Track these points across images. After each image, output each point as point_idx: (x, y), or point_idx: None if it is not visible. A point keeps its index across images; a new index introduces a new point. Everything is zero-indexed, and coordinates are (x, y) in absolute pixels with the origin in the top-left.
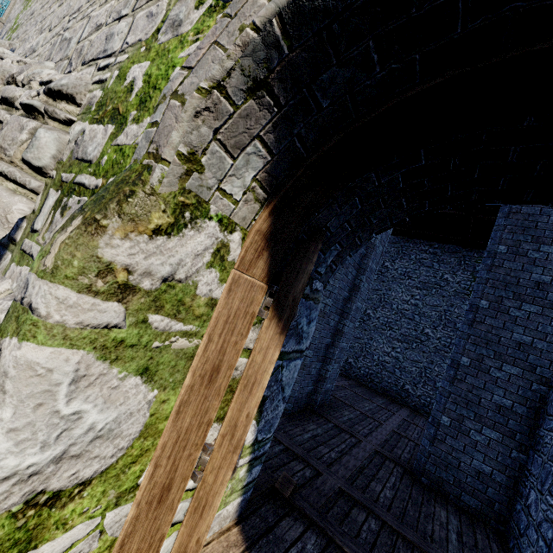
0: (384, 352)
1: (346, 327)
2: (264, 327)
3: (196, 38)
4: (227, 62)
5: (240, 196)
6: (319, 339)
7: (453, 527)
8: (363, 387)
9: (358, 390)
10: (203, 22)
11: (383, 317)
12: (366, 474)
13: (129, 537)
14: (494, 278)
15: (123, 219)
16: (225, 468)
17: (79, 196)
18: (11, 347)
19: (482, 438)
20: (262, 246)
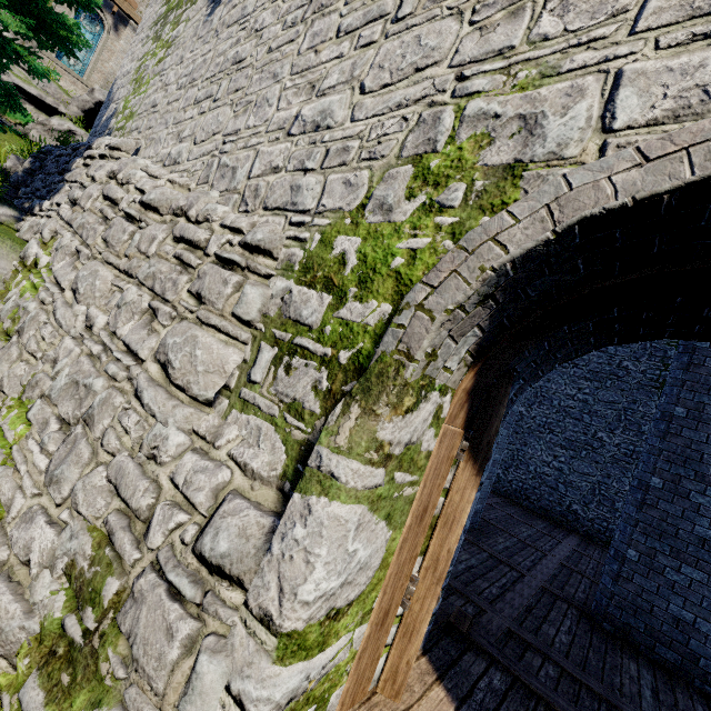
0: (543, 462)
1: (500, 437)
2: (461, 469)
3: (414, 233)
4: (469, 292)
5: (455, 367)
6: None
7: (646, 682)
8: (516, 506)
9: (510, 511)
10: (419, 219)
11: (540, 416)
12: (536, 615)
13: (363, 652)
14: (693, 380)
15: (390, 408)
16: (429, 598)
17: (306, 359)
18: (322, 504)
19: (681, 578)
20: (464, 400)
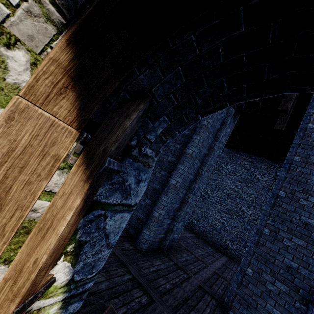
0: (216, 219)
1: (190, 199)
2: (71, 173)
3: None
4: None
5: None
6: (170, 203)
7: None
8: (200, 239)
9: (196, 241)
10: None
11: (217, 197)
12: (189, 304)
13: None
14: (290, 177)
15: None
16: None
17: None
18: None
19: (274, 288)
20: (64, 83)
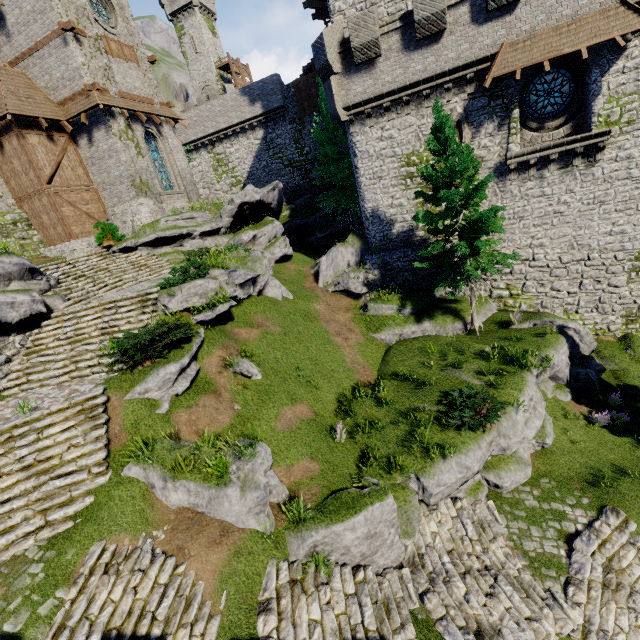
0: None
1: None
2: None
3: None
4: None
5: None
6: None
7: None
8: None
9: None
10: None
11: None
12: None
13: None
14: None
15: None
16: None
17: None
18: None
19: None
20: None
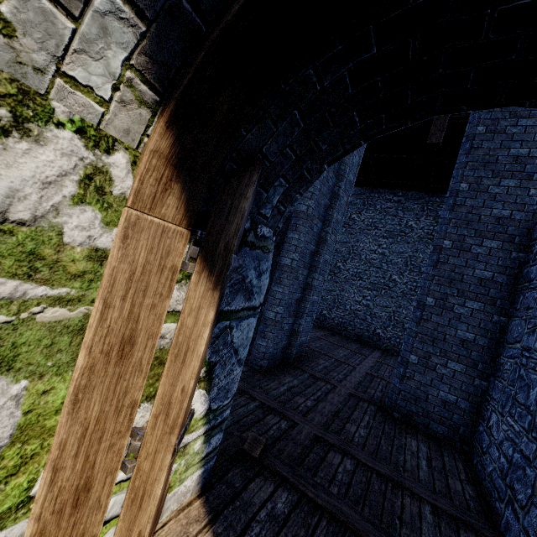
0: (356, 302)
1: (316, 281)
2: (193, 284)
3: None
4: None
5: (109, 92)
6: (288, 294)
7: (423, 454)
8: (337, 336)
9: (332, 339)
10: None
11: (352, 268)
12: (341, 417)
13: None
14: (457, 217)
15: None
16: (162, 452)
17: None
18: None
19: (447, 371)
20: (167, 175)
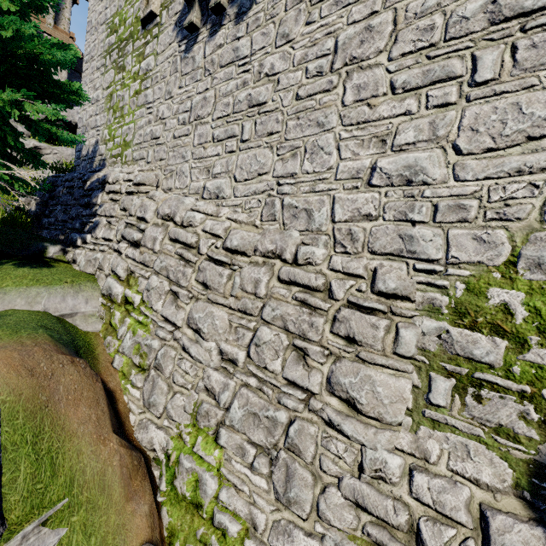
0: None
1: None
2: None
3: None
4: None
5: None
6: None
7: None
8: None
9: None
10: None
11: None
12: None
13: None
14: None
15: None
16: None
17: (498, 393)
18: None
19: None
20: None
